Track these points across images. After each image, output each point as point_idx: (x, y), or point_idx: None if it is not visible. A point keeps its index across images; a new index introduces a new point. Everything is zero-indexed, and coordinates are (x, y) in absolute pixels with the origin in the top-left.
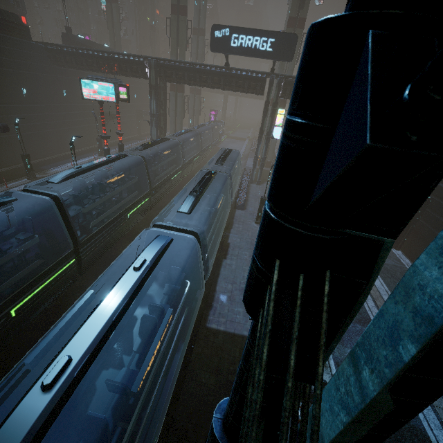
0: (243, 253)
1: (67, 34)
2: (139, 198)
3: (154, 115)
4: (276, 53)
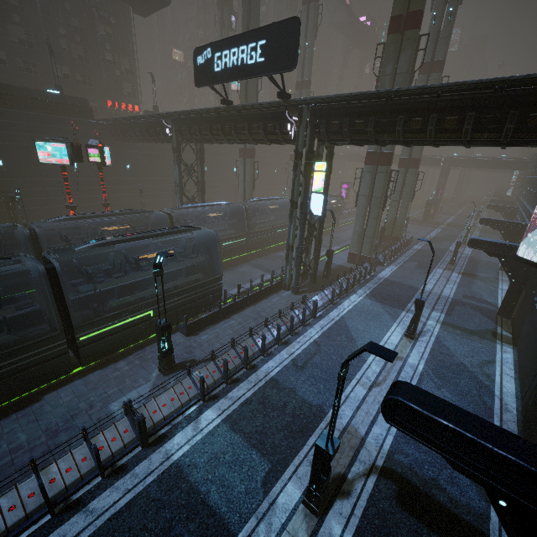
0: (15, 436)
1: (146, 112)
2: (1, 286)
3: (178, 184)
4: (271, 62)
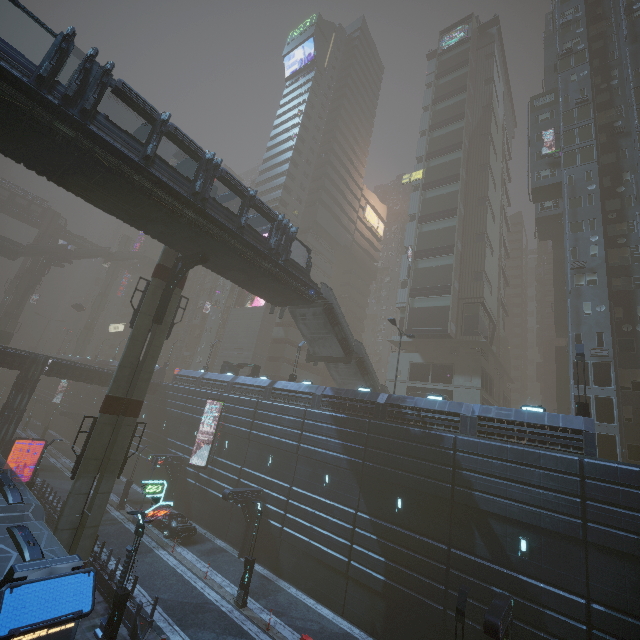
0: None
1: None
2: None
3: None
4: None
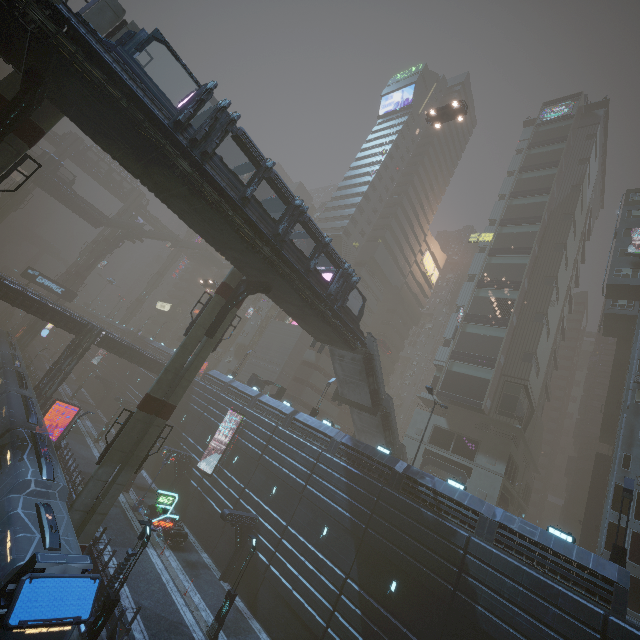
0: None
1: None
2: None
3: None
4: (63, 296)
